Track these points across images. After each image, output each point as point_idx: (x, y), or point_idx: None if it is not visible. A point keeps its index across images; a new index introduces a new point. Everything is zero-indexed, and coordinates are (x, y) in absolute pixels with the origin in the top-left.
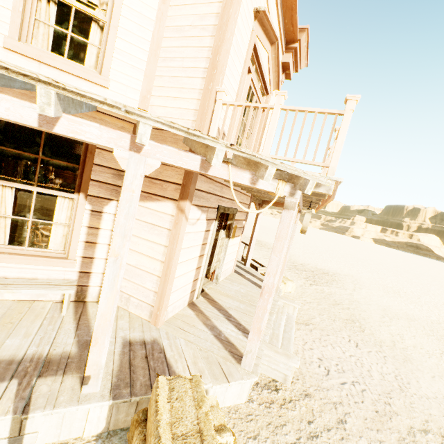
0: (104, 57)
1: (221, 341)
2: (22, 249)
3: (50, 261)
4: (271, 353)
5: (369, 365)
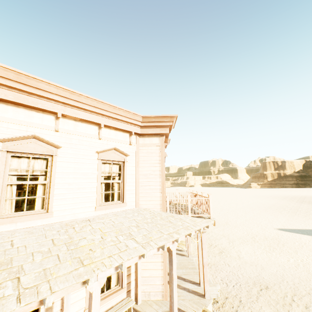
0: (122, 194)
1: (192, 292)
2: (104, 294)
3: (117, 293)
4: (209, 287)
5: (237, 273)
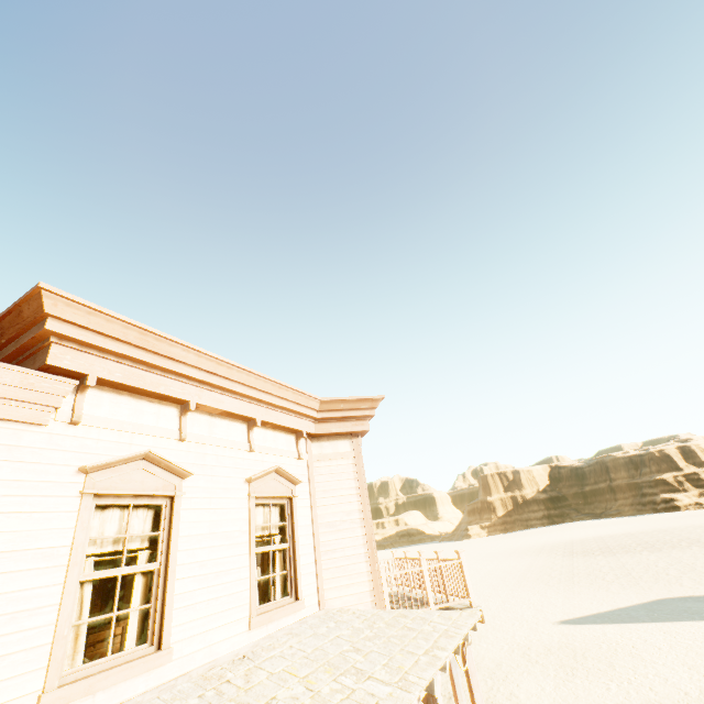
0: (294, 579)
1: None
2: None
3: None
4: None
5: None
